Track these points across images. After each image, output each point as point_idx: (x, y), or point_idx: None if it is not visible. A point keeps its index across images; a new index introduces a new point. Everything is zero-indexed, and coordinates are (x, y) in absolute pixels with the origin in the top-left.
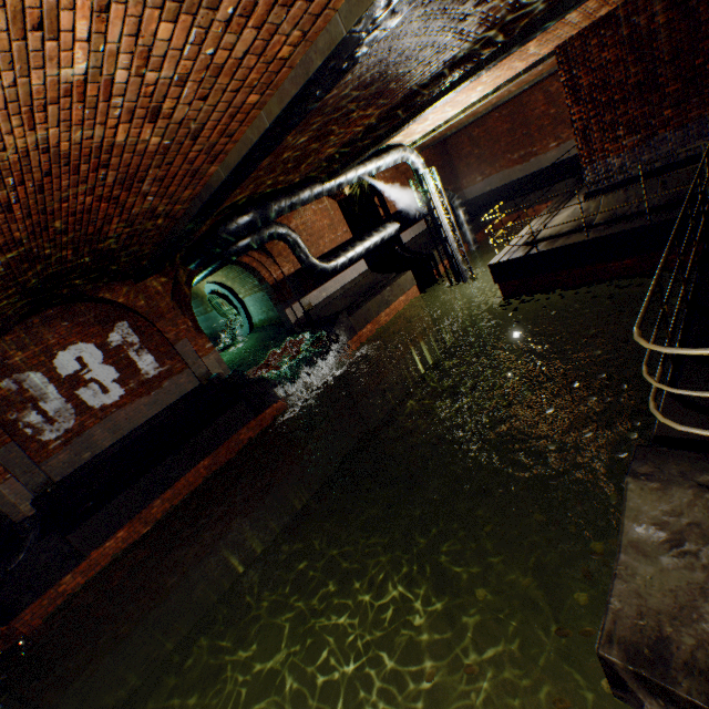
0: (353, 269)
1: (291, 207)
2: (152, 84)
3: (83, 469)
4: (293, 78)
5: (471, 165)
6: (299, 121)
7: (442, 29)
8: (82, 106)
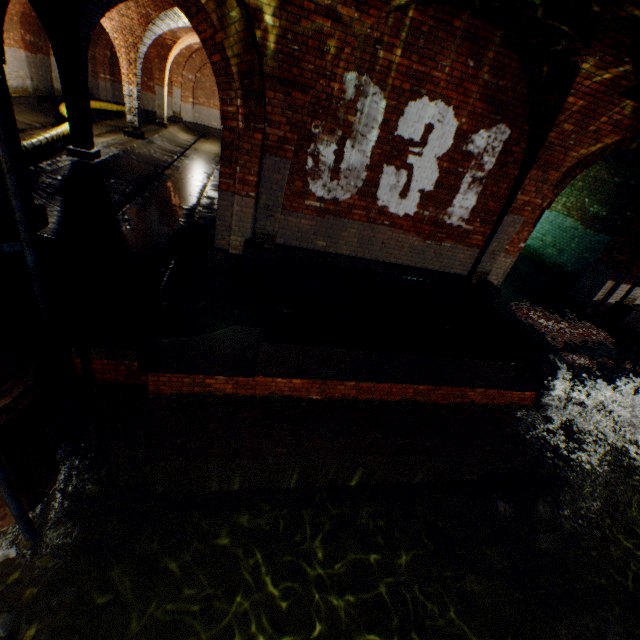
0: None
1: None
2: None
3: (305, 254)
4: None
5: None
6: None
7: None
8: None
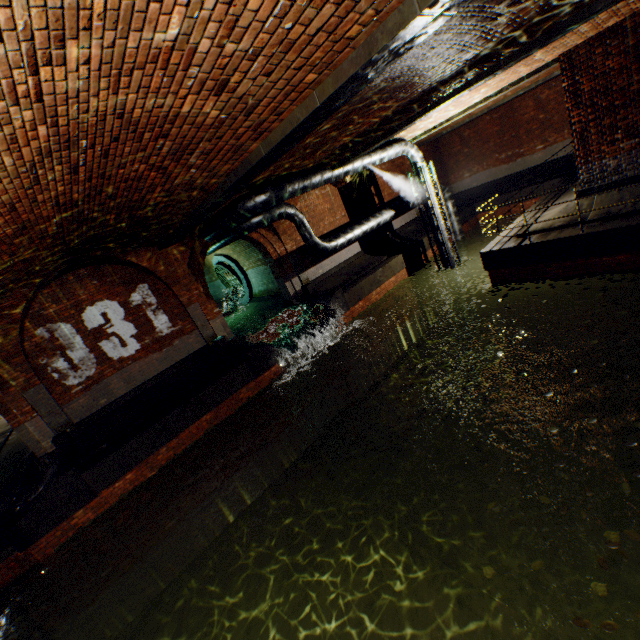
0: (348, 250)
1: (303, 190)
2: (228, 56)
3: (99, 413)
4: (353, 58)
5: (460, 162)
6: (343, 103)
7: (474, 27)
8: (162, 74)
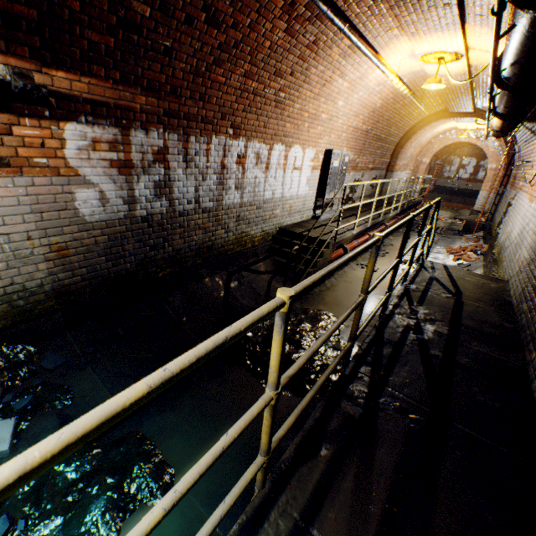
0: None
1: None
2: None
3: (441, 187)
4: None
5: None
6: None
7: None
8: None
